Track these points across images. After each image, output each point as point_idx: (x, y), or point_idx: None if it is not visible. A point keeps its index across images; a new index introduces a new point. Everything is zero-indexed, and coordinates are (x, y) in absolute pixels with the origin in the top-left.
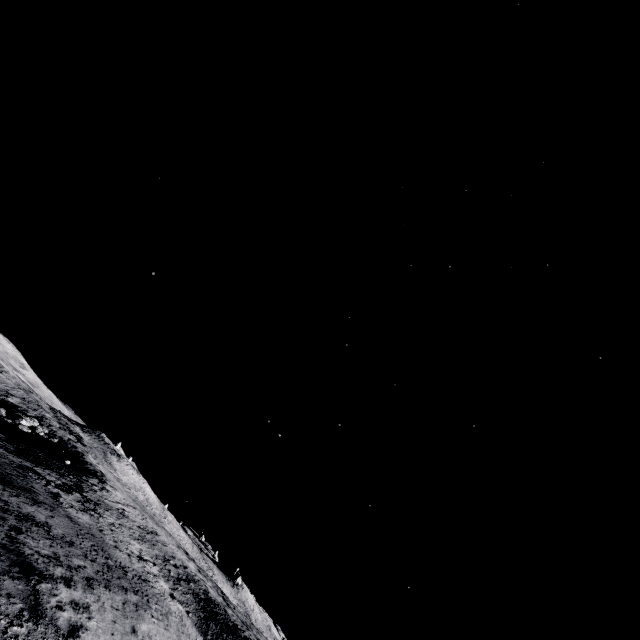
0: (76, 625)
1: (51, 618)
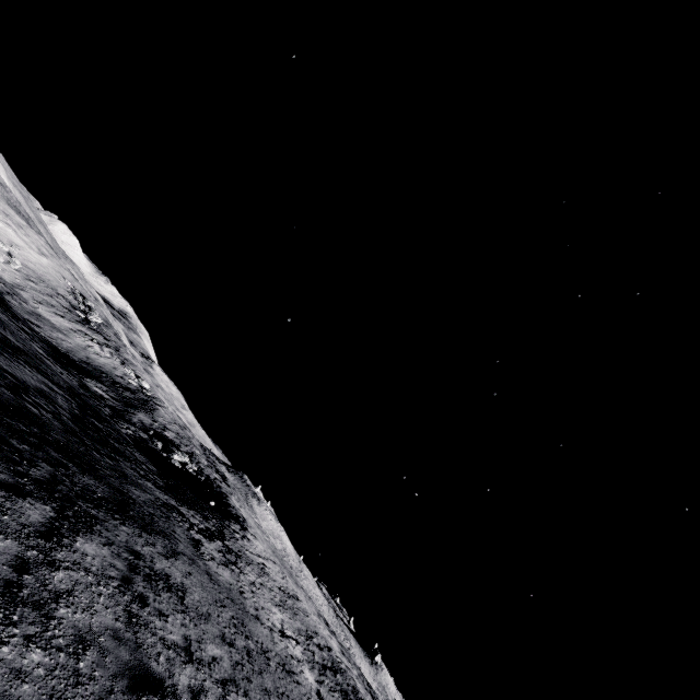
0: None
1: None
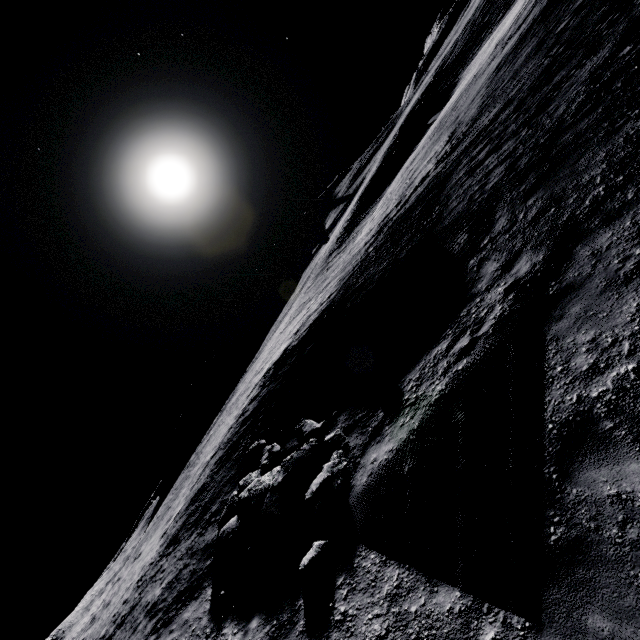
0: None
1: None
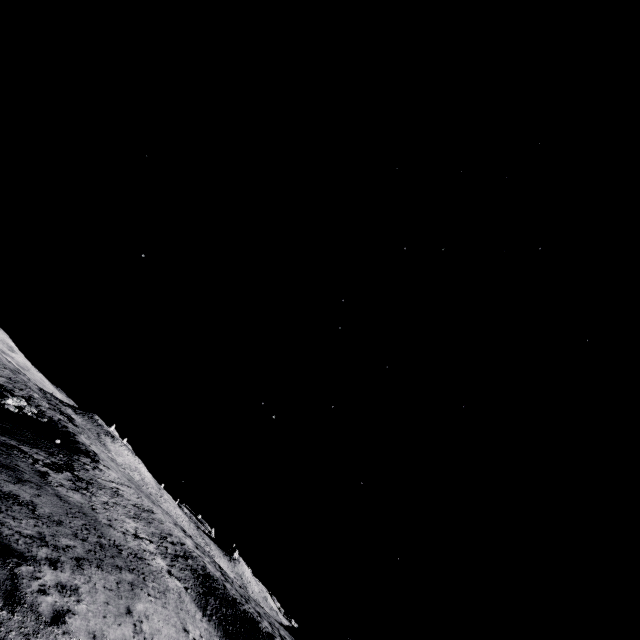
0: (62, 610)
1: (31, 604)
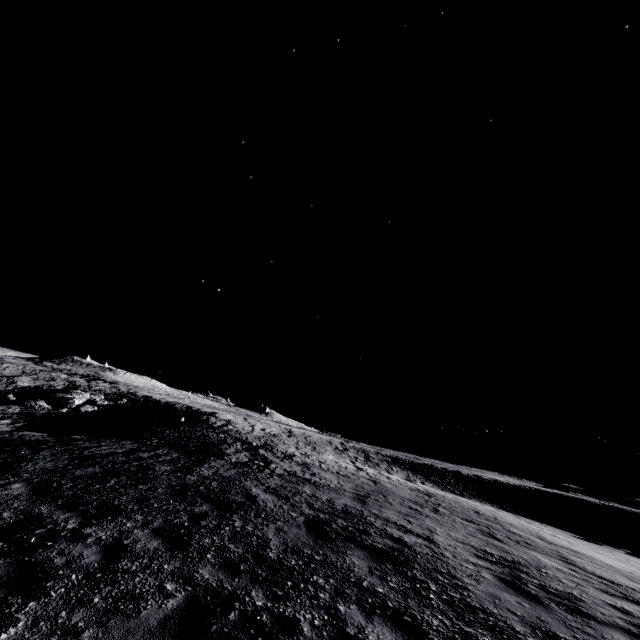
0: None
1: None
